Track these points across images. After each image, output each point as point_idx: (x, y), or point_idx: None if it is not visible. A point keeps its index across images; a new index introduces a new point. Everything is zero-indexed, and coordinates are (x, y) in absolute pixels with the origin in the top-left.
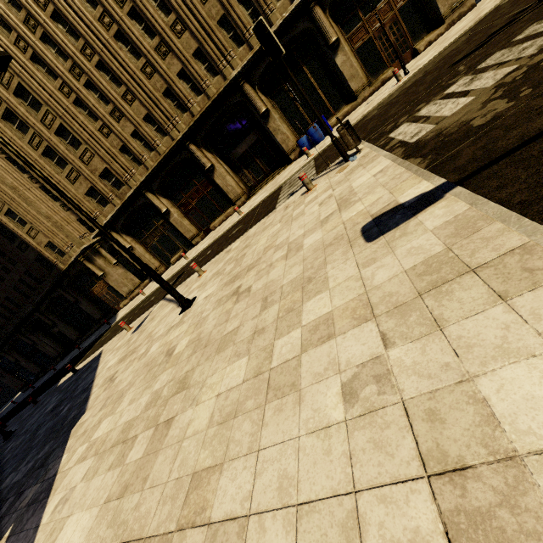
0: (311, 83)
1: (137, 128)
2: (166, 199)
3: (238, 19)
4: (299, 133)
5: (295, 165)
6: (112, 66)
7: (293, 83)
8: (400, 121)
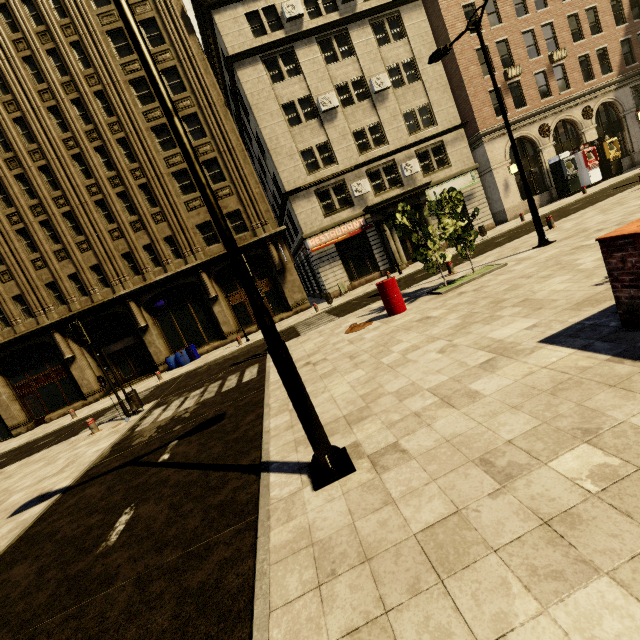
0: (193, 316)
1: (0, 302)
2: (1, 376)
3: (140, 258)
4: (175, 350)
5: (154, 380)
6: (1, 249)
7: (177, 312)
8: (172, 399)
